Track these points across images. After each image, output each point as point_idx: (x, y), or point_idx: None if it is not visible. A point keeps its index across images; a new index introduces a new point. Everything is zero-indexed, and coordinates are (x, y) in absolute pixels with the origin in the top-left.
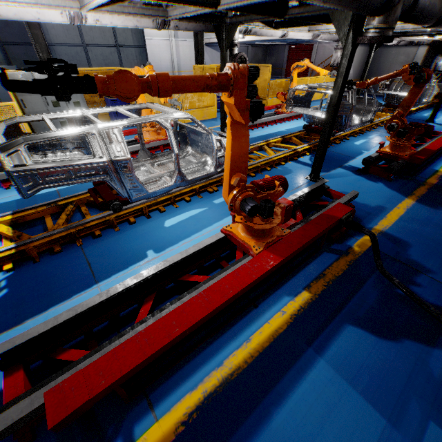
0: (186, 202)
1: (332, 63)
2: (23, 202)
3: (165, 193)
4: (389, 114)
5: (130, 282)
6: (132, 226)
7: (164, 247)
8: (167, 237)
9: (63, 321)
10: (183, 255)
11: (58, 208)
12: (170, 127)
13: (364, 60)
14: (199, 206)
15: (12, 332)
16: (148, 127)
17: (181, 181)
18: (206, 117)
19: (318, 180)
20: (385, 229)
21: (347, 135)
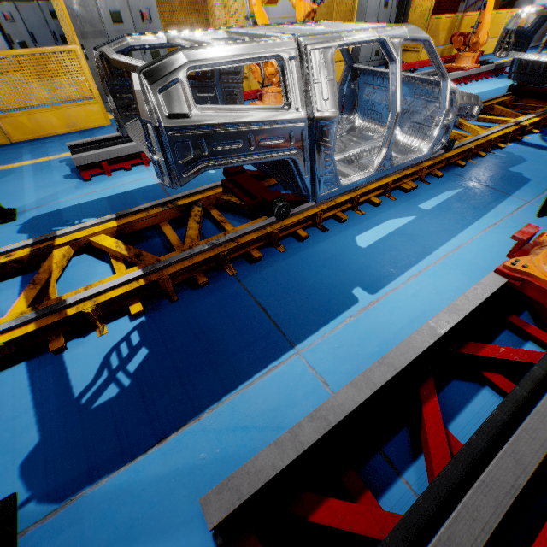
0: (373, 206)
1: None
2: (117, 201)
3: (351, 189)
4: None
5: (398, 360)
6: (303, 243)
7: (379, 284)
8: (374, 265)
9: (311, 443)
10: (466, 306)
11: (177, 210)
12: (399, 56)
13: None
14: (398, 213)
15: (182, 437)
16: (276, 85)
17: (385, 167)
18: None
19: None
20: None
21: None
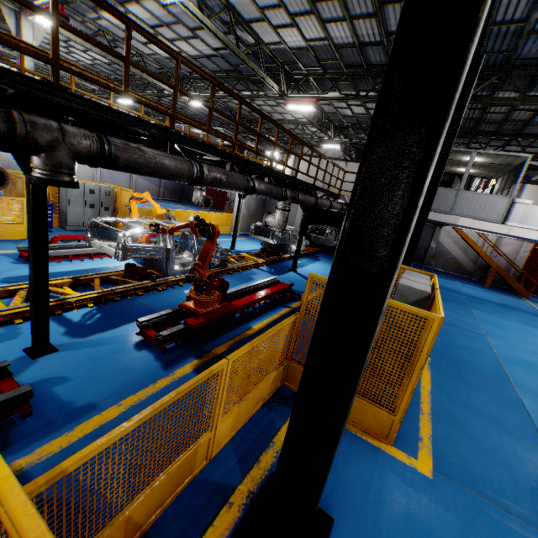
0: None
1: (194, 202)
2: None
3: None
4: (257, 259)
5: None
6: None
7: None
8: None
9: None
10: None
11: None
12: None
13: (260, 205)
14: None
15: None
16: None
17: None
18: (4, 236)
19: (41, 354)
20: (32, 465)
21: (184, 280)
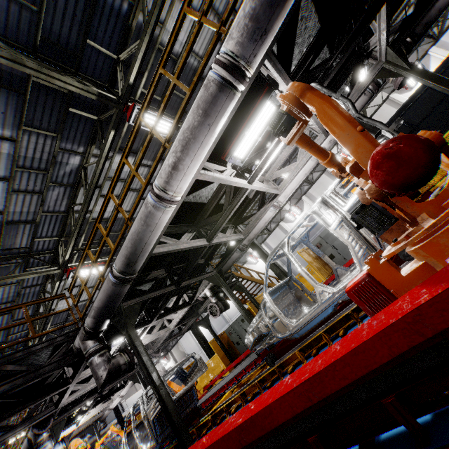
0: None
1: None
2: None
3: None
4: None
5: None
6: None
7: None
8: None
9: None
10: None
11: None
12: None
13: None
14: None
15: None
16: None
17: None
18: None
19: None
20: None
21: None
